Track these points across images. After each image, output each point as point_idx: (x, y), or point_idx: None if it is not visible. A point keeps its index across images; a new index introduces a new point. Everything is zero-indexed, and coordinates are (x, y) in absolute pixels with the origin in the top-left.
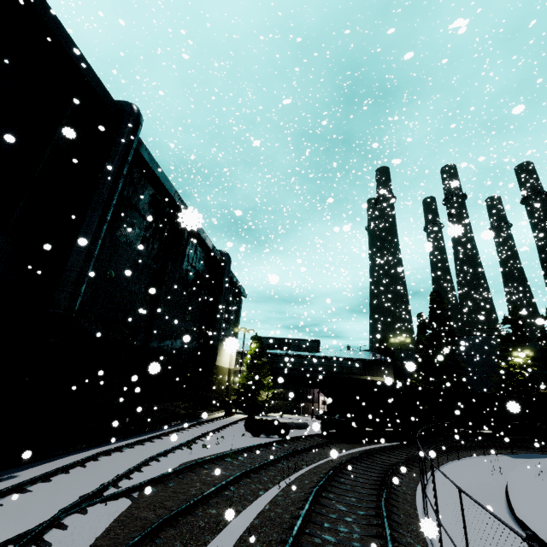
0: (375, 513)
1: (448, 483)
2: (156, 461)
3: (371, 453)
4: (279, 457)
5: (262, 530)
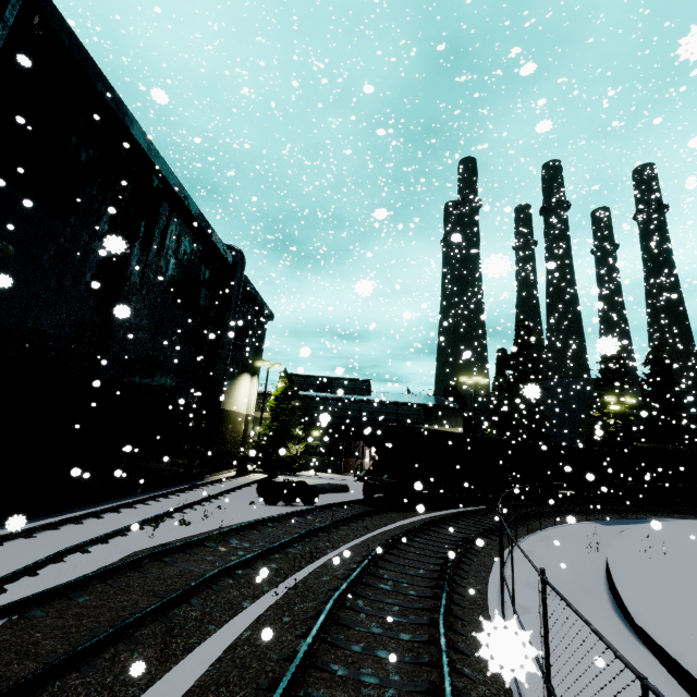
0: (428, 638)
1: (531, 568)
2: (82, 552)
3: (427, 526)
4: (291, 539)
5: (217, 694)
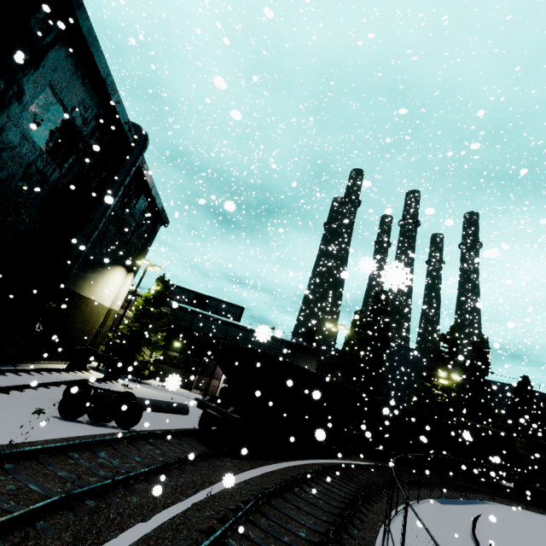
0: None
1: None
2: None
3: (268, 497)
4: None
5: None
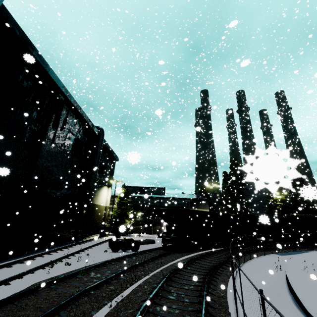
0: None
1: (248, 281)
2: (5, 285)
3: (194, 260)
4: (123, 271)
5: None
